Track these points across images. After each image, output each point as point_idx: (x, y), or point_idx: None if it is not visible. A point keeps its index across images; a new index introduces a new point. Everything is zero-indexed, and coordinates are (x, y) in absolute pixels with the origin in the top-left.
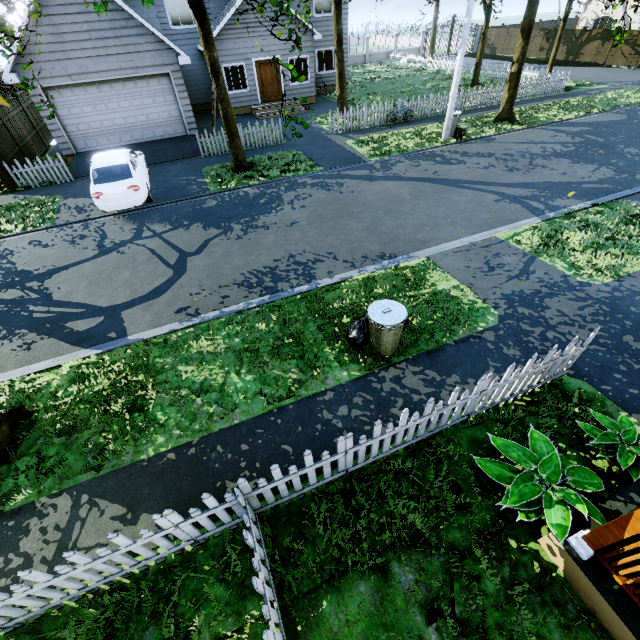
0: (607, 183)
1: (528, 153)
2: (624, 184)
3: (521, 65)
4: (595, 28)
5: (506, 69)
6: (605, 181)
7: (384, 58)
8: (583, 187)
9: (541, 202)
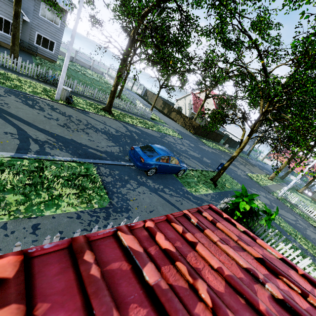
0: (106, 154)
1: (92, 125)
2: (114, 158)
3: (116, 89)
4: (178, 109)
5: (144, 104)
6: (106, 152)
7: (101, 73)
8: (88, 150)
9: (41, 146)
